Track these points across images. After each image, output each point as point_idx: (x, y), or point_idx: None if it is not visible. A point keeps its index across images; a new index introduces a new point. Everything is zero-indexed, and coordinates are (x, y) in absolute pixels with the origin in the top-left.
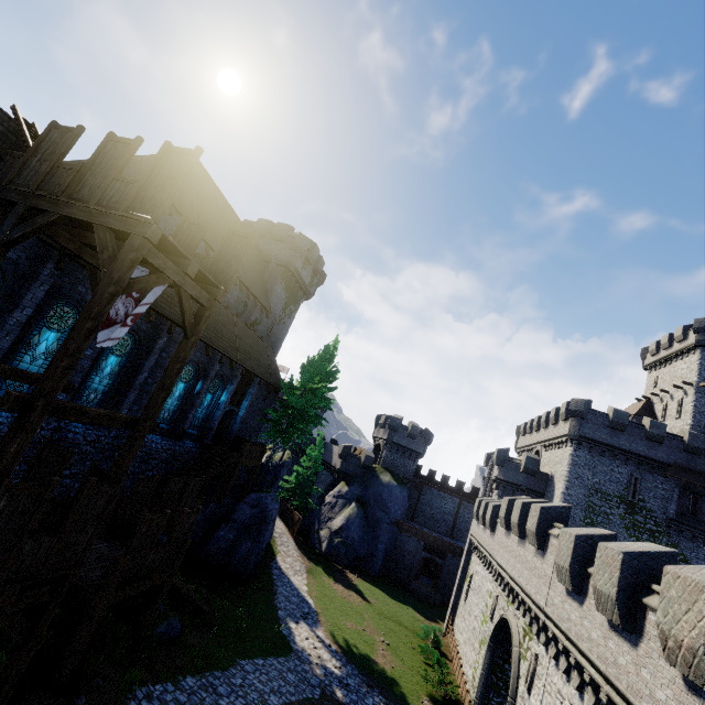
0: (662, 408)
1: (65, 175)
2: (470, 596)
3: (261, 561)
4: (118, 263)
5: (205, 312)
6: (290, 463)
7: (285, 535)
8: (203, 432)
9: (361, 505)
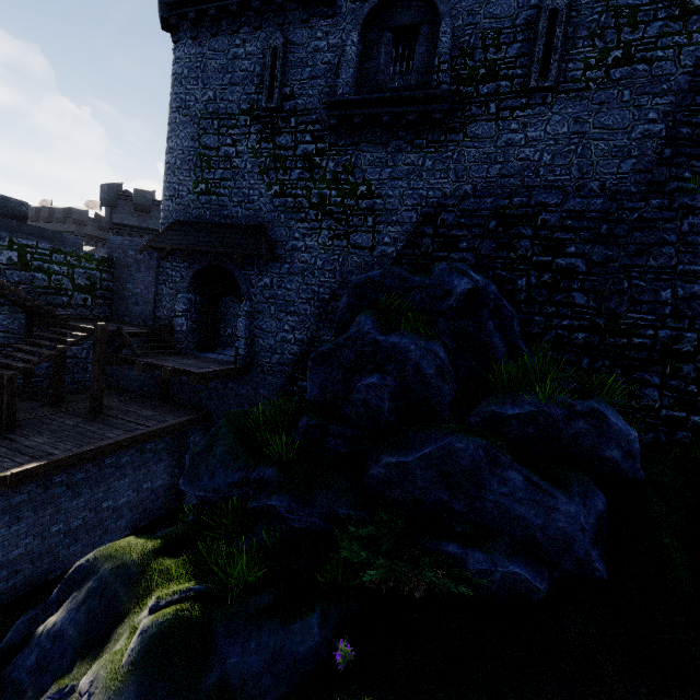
0: None
1: None
2: None
3: None
4: None
5: None
6: None
7: None
8: None
9: None
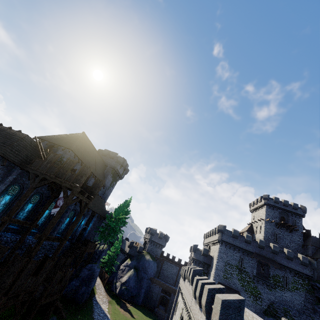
0: (255, 228)
1: (55, 169)
2: (177, 311)
3: (88, 297)
4: (68, 198)
5: (87, 205)
6: (106, 250)
7: (100, 285)
8: (72, 237)
9: (136, 270)
